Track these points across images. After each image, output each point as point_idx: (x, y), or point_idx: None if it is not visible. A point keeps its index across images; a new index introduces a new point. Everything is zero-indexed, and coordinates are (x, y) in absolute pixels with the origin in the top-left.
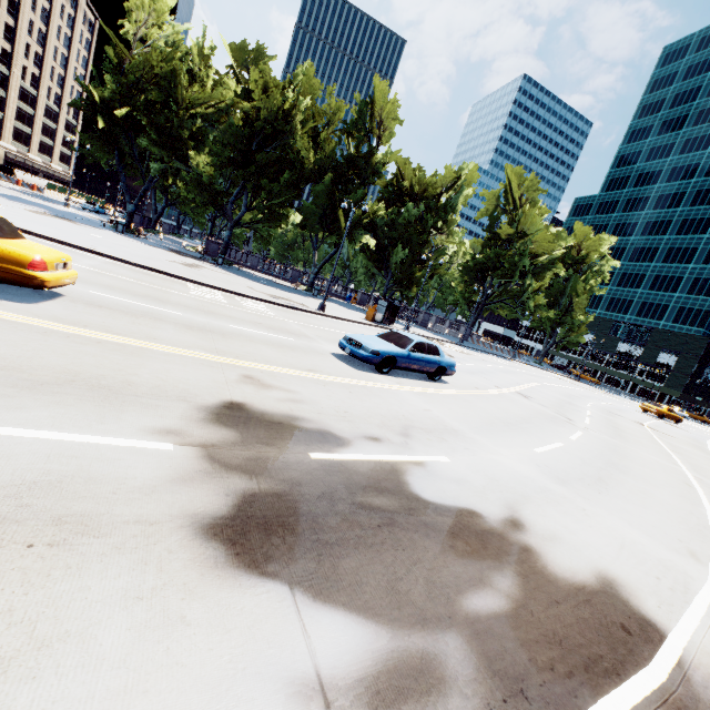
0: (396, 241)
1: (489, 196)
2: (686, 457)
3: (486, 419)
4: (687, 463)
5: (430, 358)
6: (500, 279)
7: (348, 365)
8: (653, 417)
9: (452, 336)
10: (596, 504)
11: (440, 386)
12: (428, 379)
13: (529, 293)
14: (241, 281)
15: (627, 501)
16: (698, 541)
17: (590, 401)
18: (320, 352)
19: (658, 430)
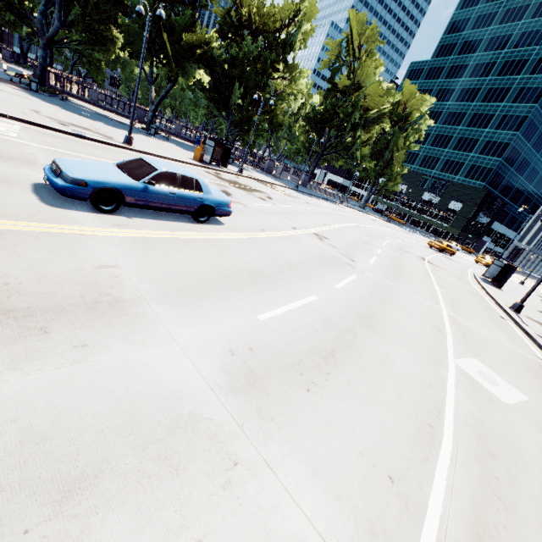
0: (235, 81)
1: (332, 44)
2: (448, 291)
3: (223, 273)
4: (447, 298)
5: (186, 195)
6: (337, 131)
7: (41, 199)
8: (436, 251)
9: (293, 183)
10: (280, 428)
11: (202, 229)
12: (192, 220)
13: (358, 145)
14: (35, 105)
15: (346, 396)
16: (420, 464)
17: (389, 239)
18: (6, 180)
19: (434, 264)
